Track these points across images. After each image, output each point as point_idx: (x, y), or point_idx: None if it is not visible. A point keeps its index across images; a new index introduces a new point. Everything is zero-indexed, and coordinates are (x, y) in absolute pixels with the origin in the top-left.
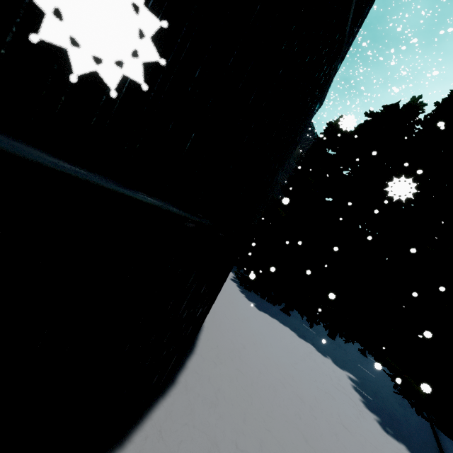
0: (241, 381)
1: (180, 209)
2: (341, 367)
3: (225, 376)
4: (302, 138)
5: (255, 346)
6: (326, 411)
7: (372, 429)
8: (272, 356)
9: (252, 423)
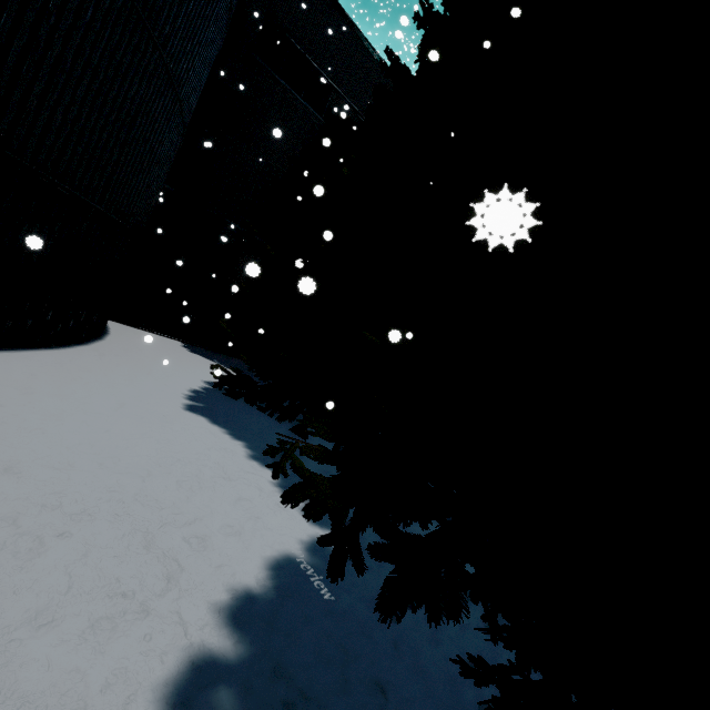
0: None
1: None
2: (328, 523)
3: None
4: None
5: None
6: None
7: (59, 680)
8: None
9: None
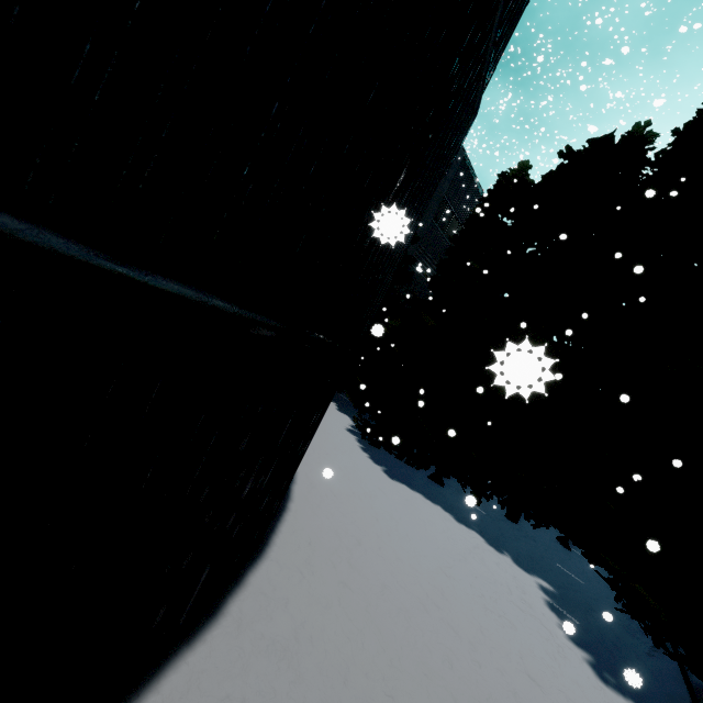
0: (346, 605)
1: (100, 253)
2: (527, 569)
3: (317, 598)
4: (461, 203)
5: (380, 540)
6: (499, 651)
7: (580, 678)
8: (407, 556)
9: (360, 685)
